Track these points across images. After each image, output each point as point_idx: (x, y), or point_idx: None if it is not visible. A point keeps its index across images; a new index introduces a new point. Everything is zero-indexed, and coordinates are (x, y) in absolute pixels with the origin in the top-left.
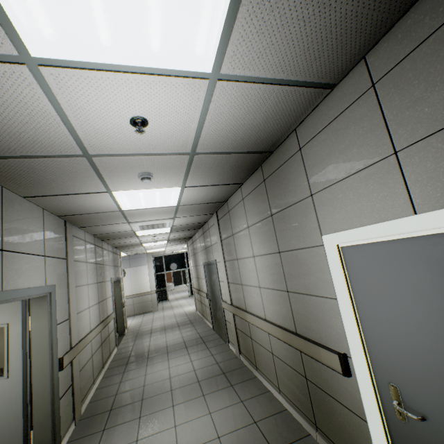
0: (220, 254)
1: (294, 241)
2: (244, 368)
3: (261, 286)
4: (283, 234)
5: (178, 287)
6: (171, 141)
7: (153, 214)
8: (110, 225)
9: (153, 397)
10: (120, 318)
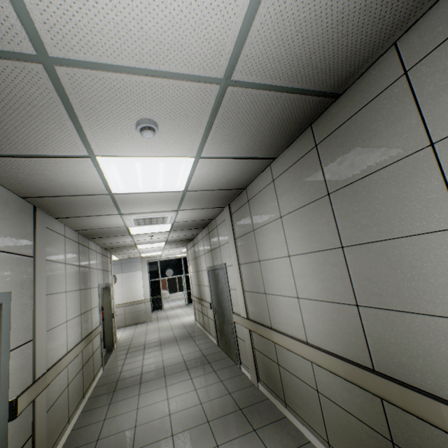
0: (232, 256)
1: (378, 228)
2: (266, 401)
3: (300, 296)
4: (352, 220)
5: (173, 295)
6: (196, 39)
7: (152, 202)
8: (97, 216)
9: (148, 447)
10: (108, 330)
